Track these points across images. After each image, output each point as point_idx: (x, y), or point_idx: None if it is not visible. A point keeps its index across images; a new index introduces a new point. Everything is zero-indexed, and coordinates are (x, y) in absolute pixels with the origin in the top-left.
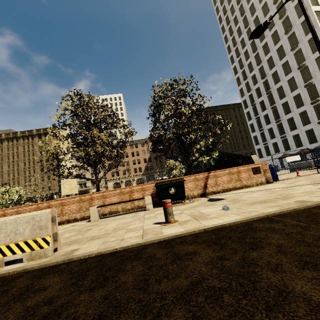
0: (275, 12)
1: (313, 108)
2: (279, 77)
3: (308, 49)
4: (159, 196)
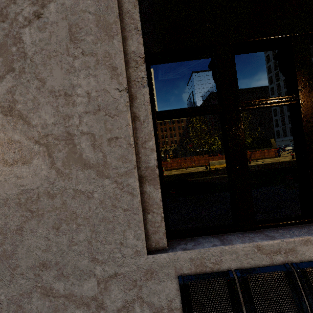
0: None
1: None
2: None
3: None
4: None
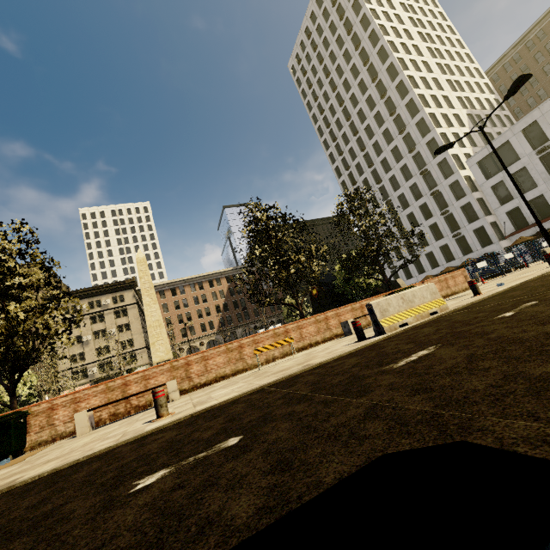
0: (383, 107)
1: (443, 219)
2: (399, 182)
3: (427, 153)
4: None
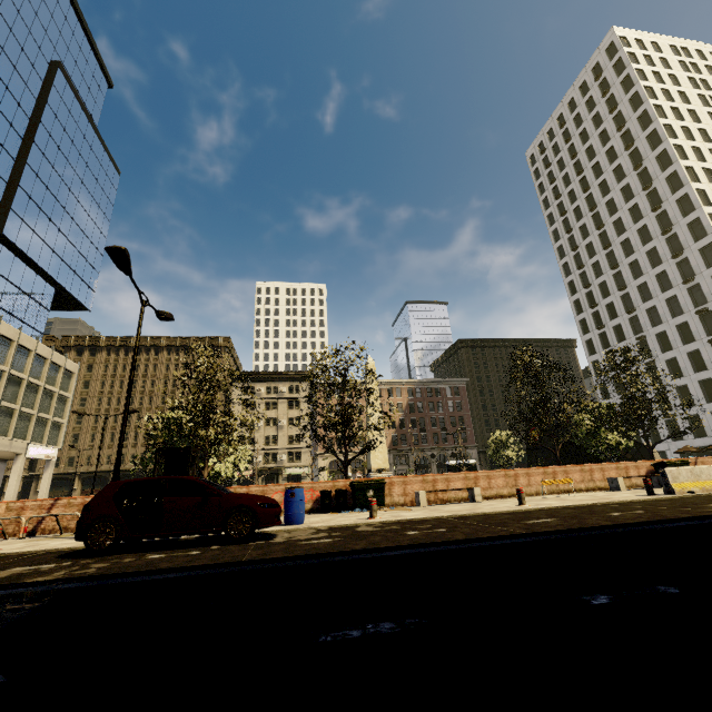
0: (653, 222)
1: None
2: (661, 317)
3: (711, 287)
4: None
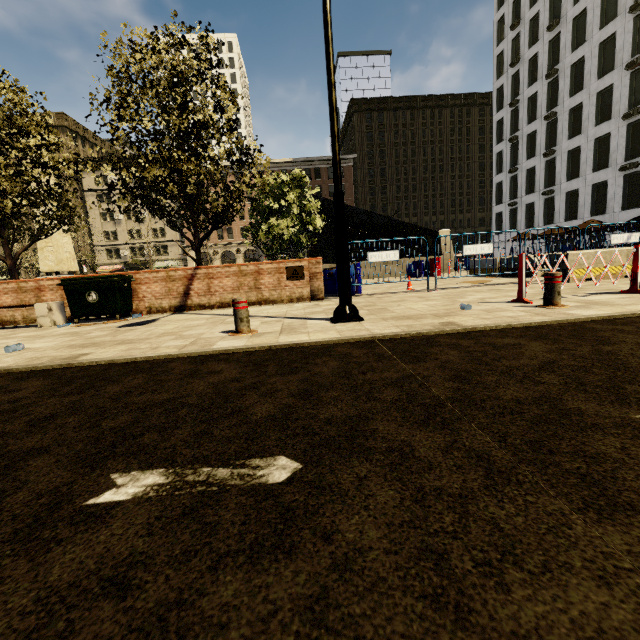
0: None
1: (625, 129)
2: (587, 30)
3: None
4: (68, 304)
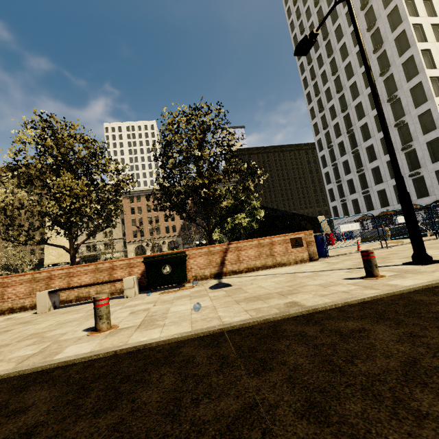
0: (362, 21)
1: (404, 155)
2: (364, 111)
3: (401, 75)
4: (146, 277)
